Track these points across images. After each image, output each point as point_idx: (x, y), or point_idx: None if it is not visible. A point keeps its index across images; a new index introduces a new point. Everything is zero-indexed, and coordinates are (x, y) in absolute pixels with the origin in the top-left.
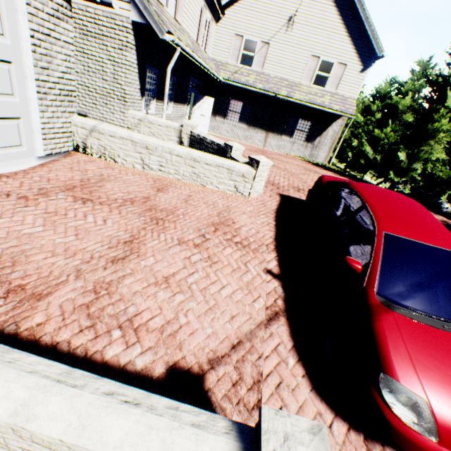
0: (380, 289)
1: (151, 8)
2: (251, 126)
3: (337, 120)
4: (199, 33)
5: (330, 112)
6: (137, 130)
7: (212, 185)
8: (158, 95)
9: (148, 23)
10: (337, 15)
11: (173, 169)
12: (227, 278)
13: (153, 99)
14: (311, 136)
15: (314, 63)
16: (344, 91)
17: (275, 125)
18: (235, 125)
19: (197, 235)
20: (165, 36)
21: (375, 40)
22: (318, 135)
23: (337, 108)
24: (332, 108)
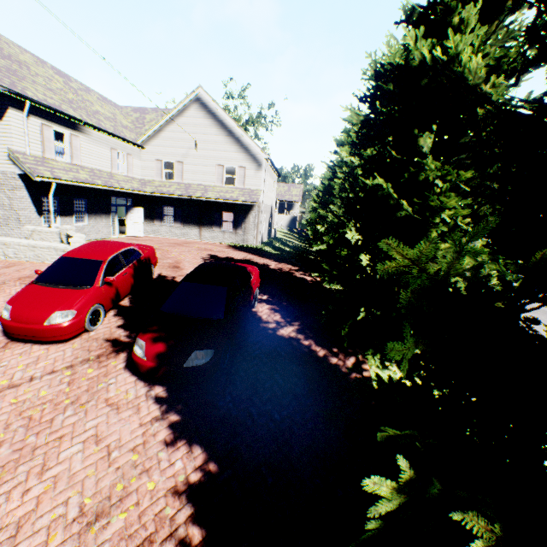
0: (40, 278)
1: (25, 166)
2: (186, 224)
3: (253, 208)
4: (111, 166)
5: (238, 203)
6: (32, 238)
7: (49, 261)
8: (63, 213)
9: (27, 173)
10: (227, 136)
11: (24, 255)
12: (1, 298)
13: (58, 216)
14: (237, 224)
15: (221, 170)
16: (251, 186)
17: (205, 220)
18: (171, 226)
19: (1, 282)
20: (37, 179)
21: (258, 148)
22: (243, 222)
23: (244, 199)
24: (239, 200)
